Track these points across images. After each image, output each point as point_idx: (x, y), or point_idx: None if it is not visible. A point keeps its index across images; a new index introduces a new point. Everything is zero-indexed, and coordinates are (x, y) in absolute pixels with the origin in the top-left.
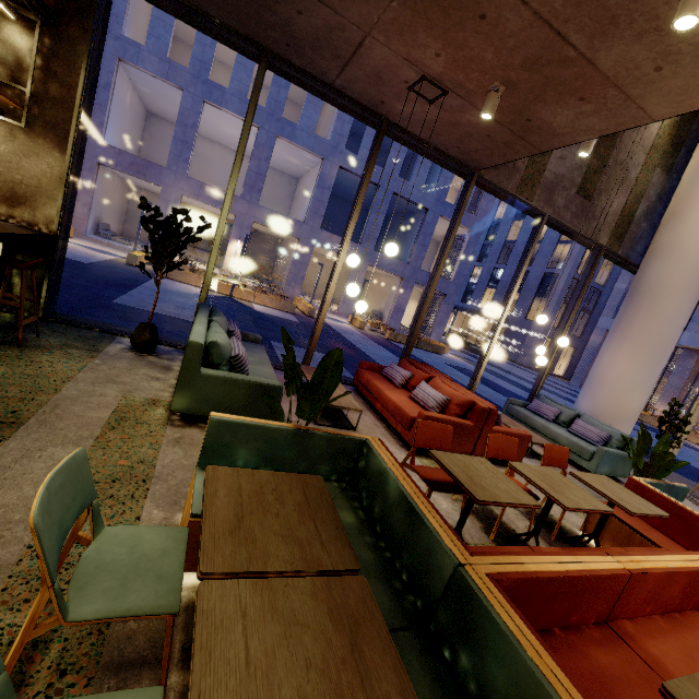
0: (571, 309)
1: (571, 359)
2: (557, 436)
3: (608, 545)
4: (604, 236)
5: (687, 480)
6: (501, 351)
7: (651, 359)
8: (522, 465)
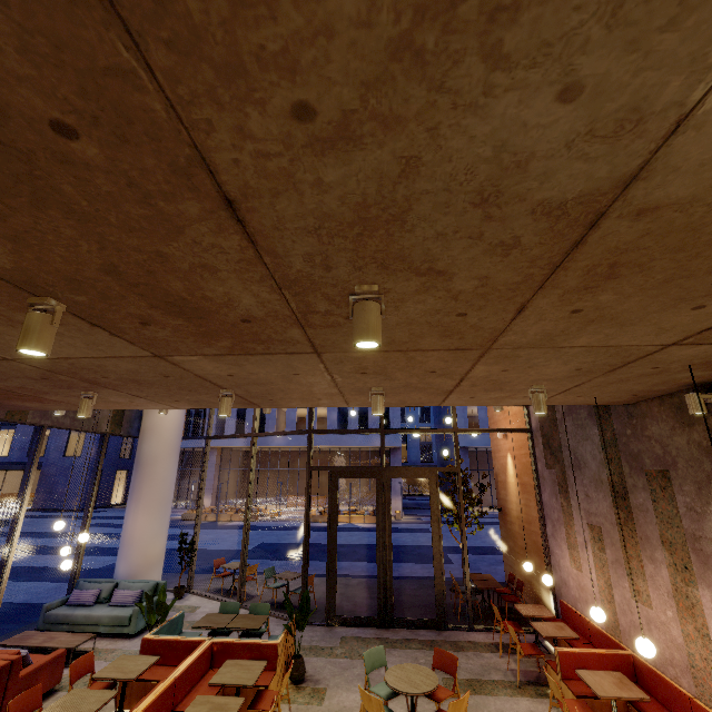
0: (93, 490)
1: (127, 482)
2: (100, 619)
3: (135, 705)
4: (106, 426)
5: (211, 575)
6: (40, 503)
7: (161, 510)
8: (45, 711)
